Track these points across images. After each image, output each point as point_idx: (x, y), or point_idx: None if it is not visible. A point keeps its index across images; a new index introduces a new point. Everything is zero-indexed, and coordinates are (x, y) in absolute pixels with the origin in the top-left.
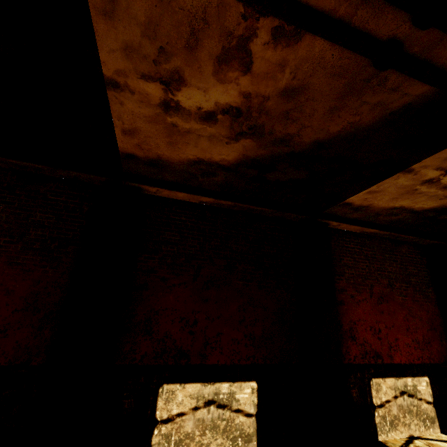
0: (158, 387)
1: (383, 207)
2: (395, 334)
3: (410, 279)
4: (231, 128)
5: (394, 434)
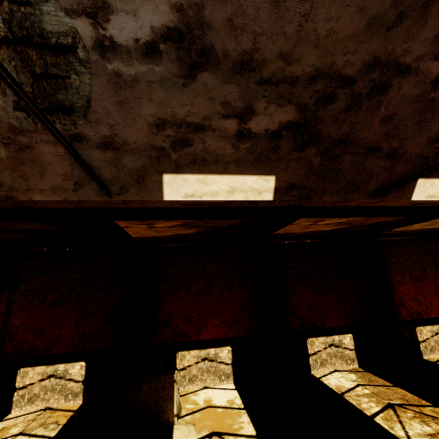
0: (306, 340)
1: (415, 229)
2: (429, 300)
3: (438, 264)
4: (336, 224)
5: (433, 355)
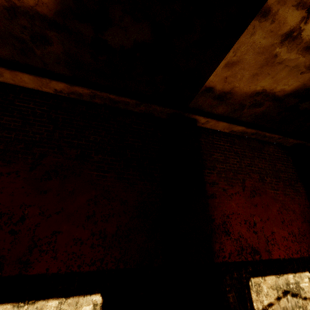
0: None
1: (246, 93)
2: (271, 228)
3: (279, 175)
4: None
5: None
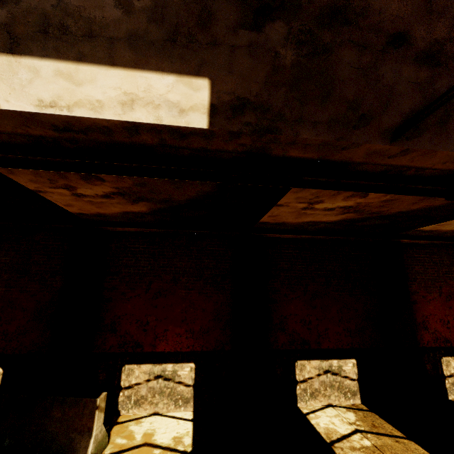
0: (294, 362)
1: (450, 230)
2: None
3: None
4: (341, 211)
5: None
